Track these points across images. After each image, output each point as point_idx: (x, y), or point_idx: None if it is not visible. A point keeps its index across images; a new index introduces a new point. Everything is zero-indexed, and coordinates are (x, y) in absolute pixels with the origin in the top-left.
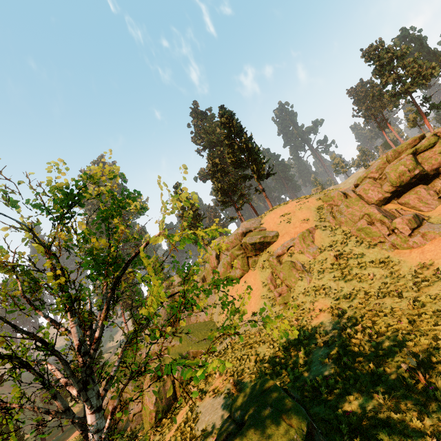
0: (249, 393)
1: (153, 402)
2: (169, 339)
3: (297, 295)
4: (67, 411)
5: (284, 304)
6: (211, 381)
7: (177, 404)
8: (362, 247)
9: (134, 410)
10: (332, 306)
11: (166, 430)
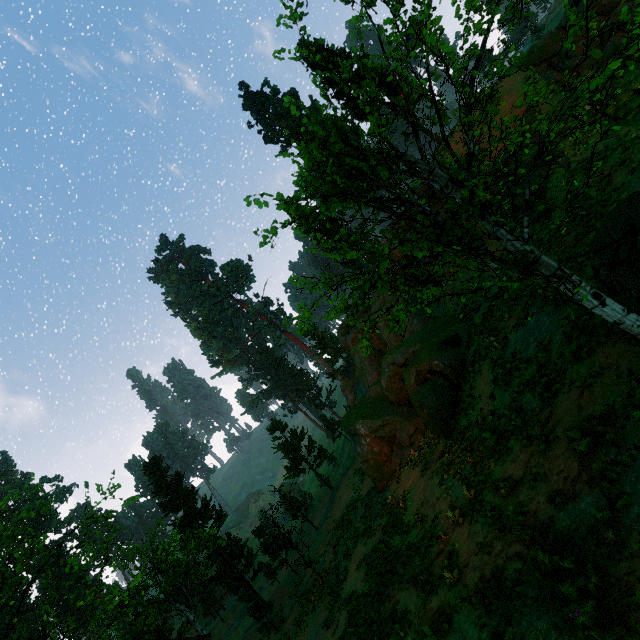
0: (608, 222)
1: (433, 400)
2: (403, 350)
3: (557, 193)
4: (471, 245)
5: (543, 215)
6: (501, 330)
7: (464, 388)
8: (628, 71)
9: (407, 433)
10: (624, 160)
11: (471, 406)
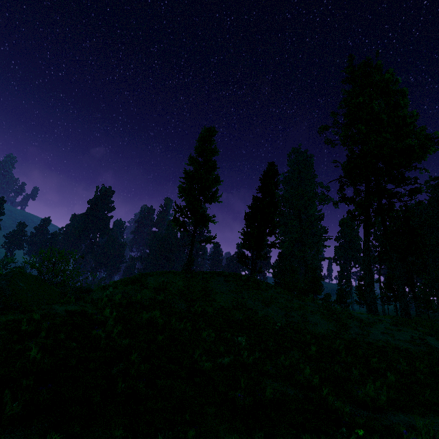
0: None
1: None
2: None
3: None
4: None
5: None
6: None
7: None
8: None
9: None
10: None
11: None
